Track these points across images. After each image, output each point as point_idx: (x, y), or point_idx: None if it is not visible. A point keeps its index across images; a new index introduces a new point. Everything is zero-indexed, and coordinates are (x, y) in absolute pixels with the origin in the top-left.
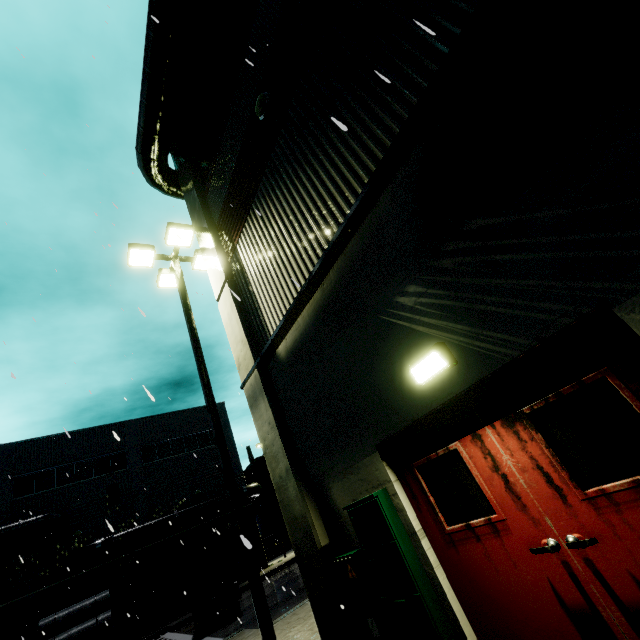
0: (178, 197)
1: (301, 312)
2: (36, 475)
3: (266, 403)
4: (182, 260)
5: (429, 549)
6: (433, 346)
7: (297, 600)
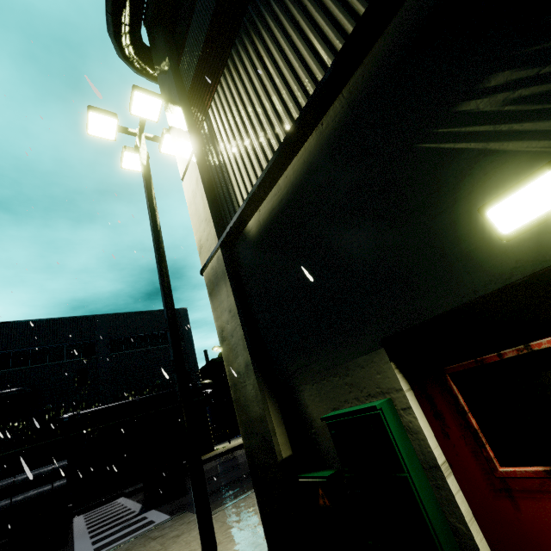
0: (151, 78)
1: (284, 171)
2: (12, 353)
3: (228, 288)
4: (148, 138)
5: (458, 493)
6: (548, 163)
7: (239, 488)
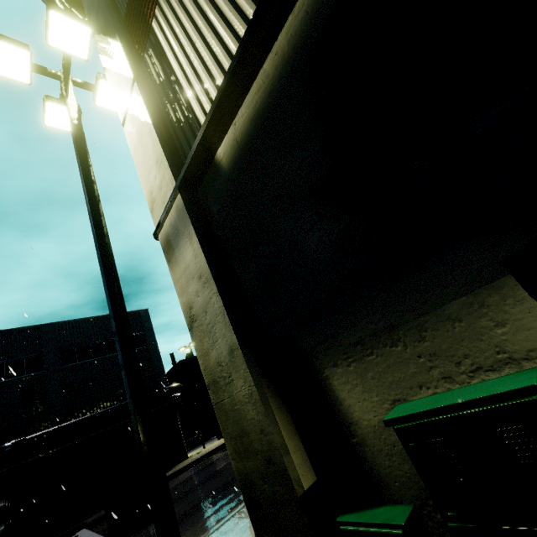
0: None
1: (272, 44)
2: None
3: (195, 244)
4: (77, 84)
5: None
6: None
7: (221, 503)
